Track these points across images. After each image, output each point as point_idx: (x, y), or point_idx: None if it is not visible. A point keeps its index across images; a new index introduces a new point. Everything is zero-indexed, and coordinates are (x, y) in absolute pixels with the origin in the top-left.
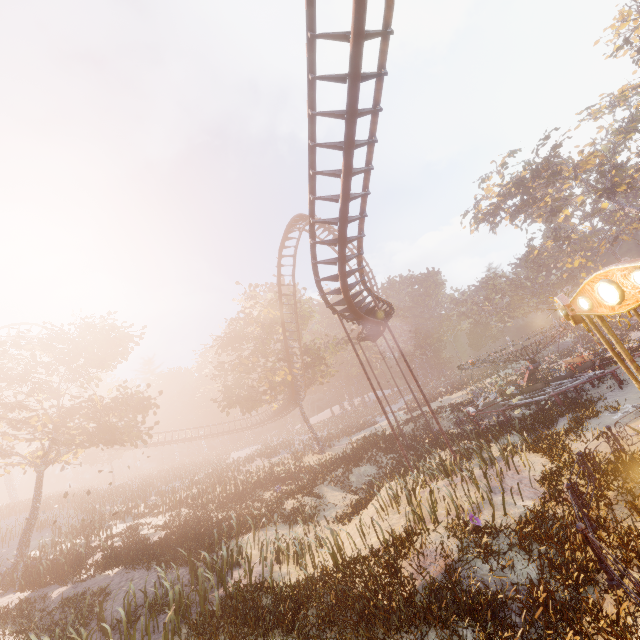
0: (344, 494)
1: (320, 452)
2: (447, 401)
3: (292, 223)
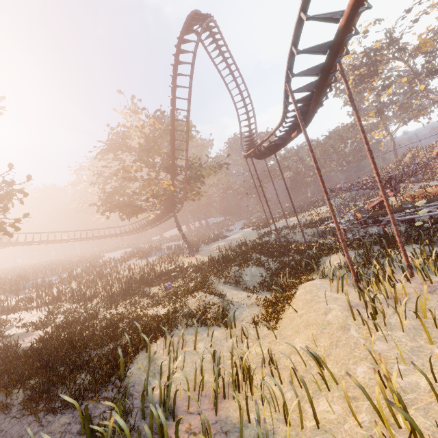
0: (243, 292)
1: (190, 255)
2: (288, 222)
3: (193, 15)
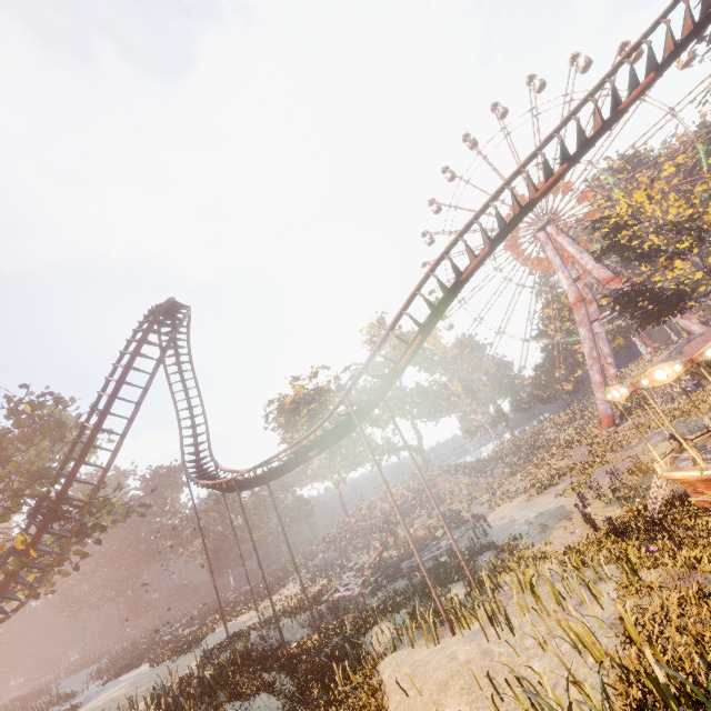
0: None
1: None
2: (239, 625)
3: (174, 302)
